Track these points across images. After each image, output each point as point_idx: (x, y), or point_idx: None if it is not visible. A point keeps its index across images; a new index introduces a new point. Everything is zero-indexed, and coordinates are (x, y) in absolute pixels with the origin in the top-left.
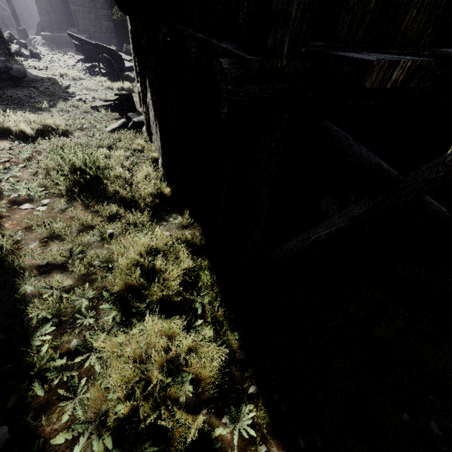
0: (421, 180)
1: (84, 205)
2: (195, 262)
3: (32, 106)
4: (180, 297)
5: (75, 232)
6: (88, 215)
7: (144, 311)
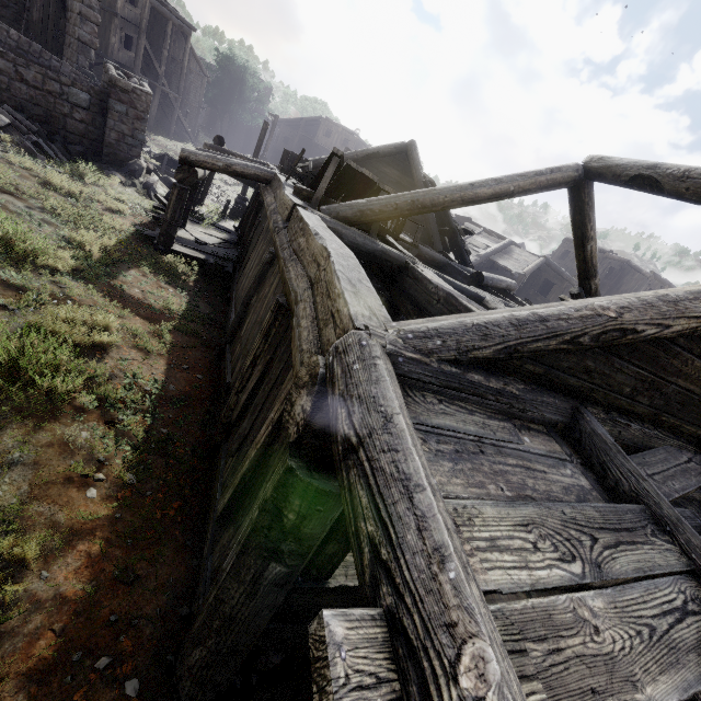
0: None
1: None
2: None
3: None
4: None
5: None
6: None
7: None
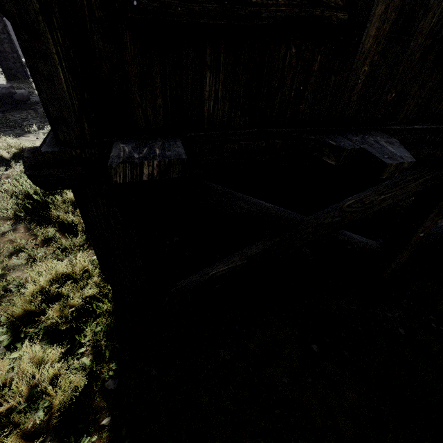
0: (317, 224)
1: (27, 228)
2: (102, 289)
3: (23, 128)
4: (68, 325)
5: (6, 254)
6: (26, 238)
7: (33, 336)
